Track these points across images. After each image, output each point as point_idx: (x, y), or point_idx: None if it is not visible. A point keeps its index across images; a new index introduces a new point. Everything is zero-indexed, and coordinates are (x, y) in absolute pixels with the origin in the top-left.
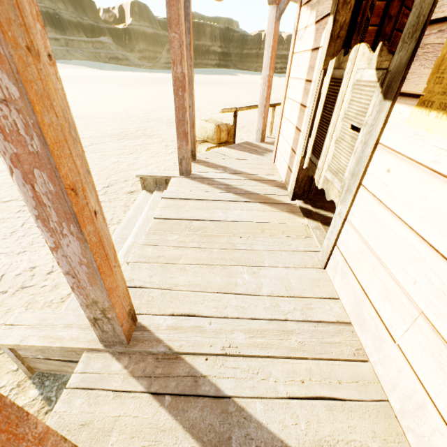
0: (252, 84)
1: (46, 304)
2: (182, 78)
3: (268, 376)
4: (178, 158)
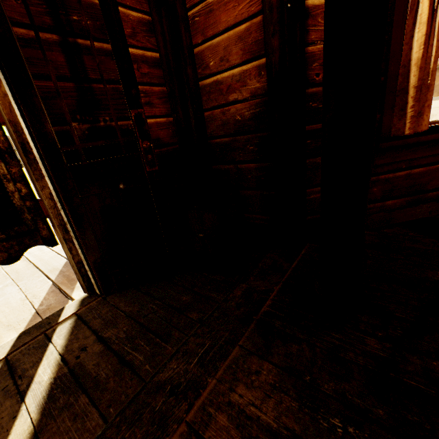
0: None
1: None
2: None
3: None
4: None
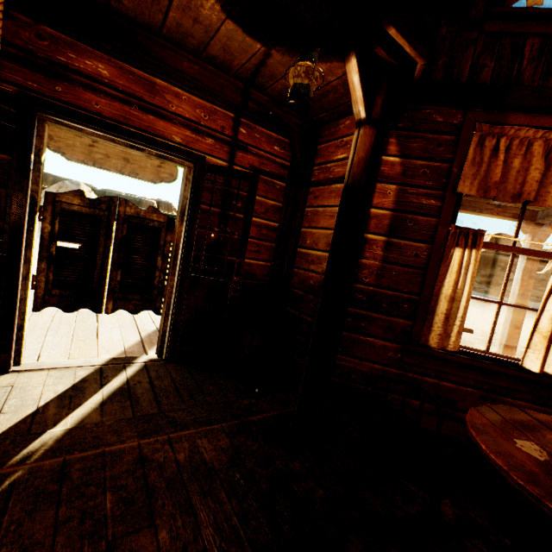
0: None
1: None
2: None
3: None
4: None
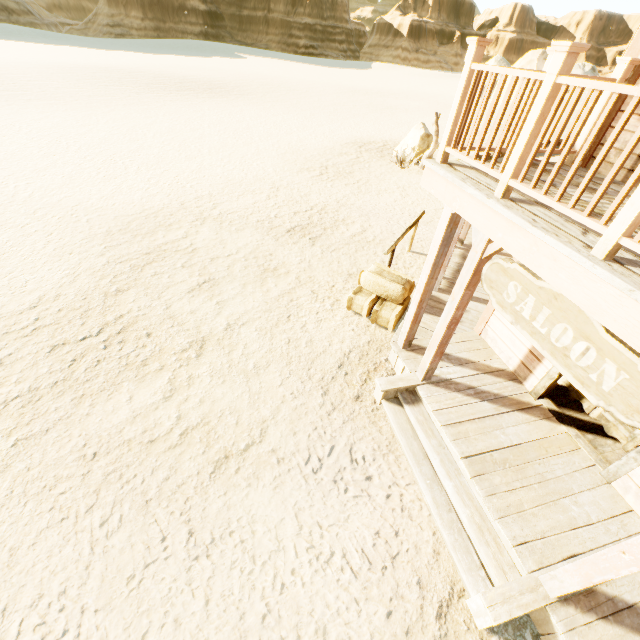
0: (287, 93)
1: (428, 567)
2: (459, 317)
3: (639, 584)
4: (426, 370)
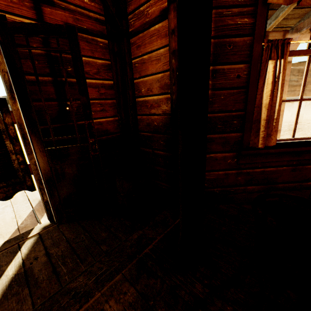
0: None
1: None
2: None
3: None
4: None
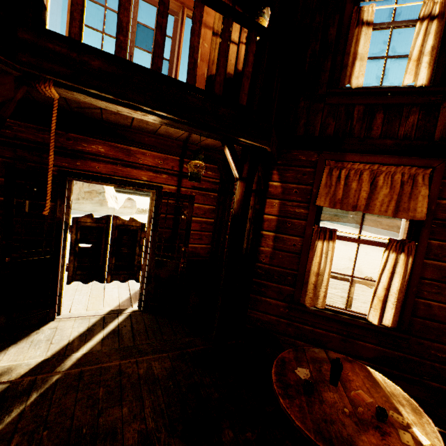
0: None
1: None
2: None
3: None
4: None
